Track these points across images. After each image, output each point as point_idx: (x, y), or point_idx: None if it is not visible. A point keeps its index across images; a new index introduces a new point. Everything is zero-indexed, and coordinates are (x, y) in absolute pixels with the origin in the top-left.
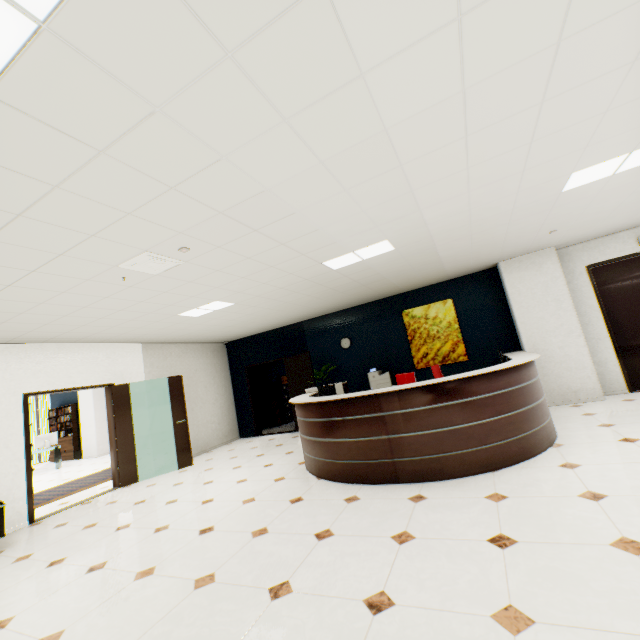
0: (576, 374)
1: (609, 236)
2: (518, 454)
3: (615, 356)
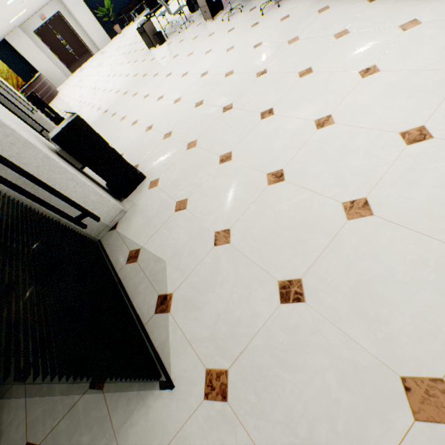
0: (58, 74)
1: (32, 18)
2: (53, 98)
3: (63, 64)
